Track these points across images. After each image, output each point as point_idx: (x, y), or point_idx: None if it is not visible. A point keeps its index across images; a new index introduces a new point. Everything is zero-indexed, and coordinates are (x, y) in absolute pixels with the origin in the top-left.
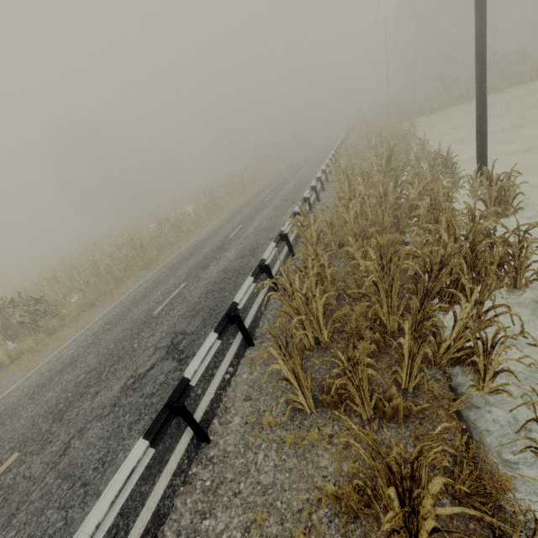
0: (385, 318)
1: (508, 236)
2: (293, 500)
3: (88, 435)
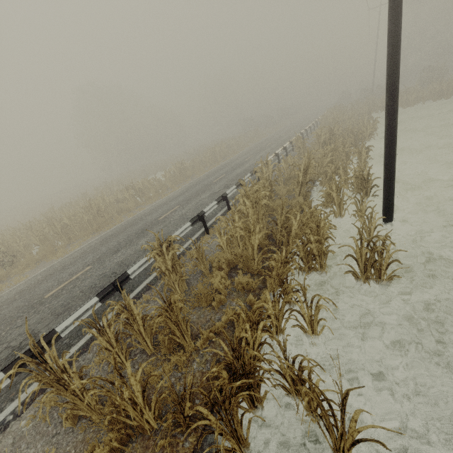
0: (136, 421)
1: (303, 358)
2: None
3: None
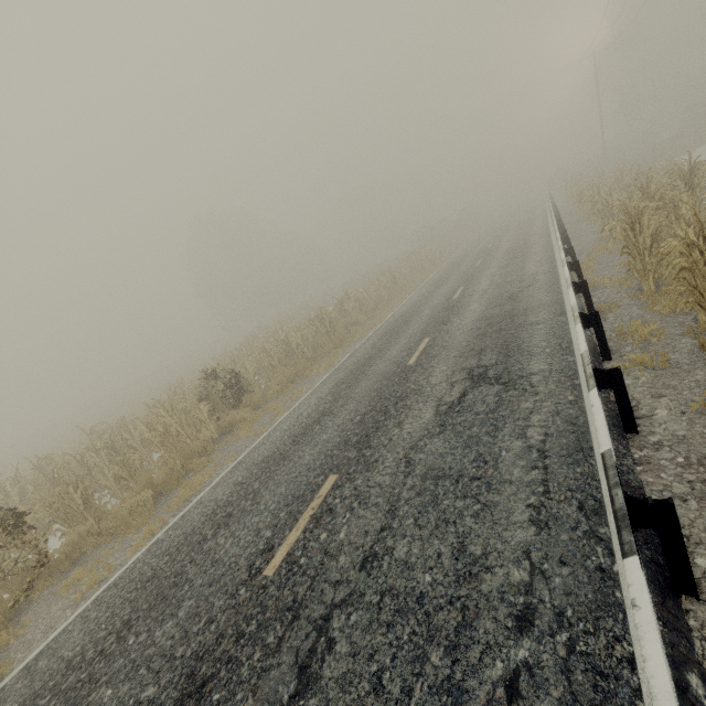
0: None
1: None
2: None
3: (431, 449)
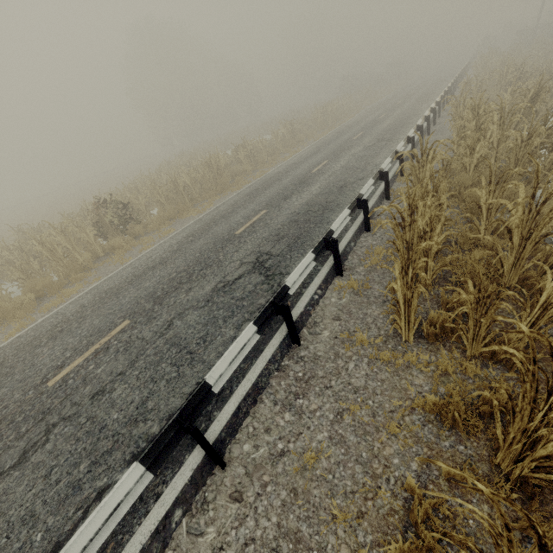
0: (507, 269)
1: None
2: (385, 403)
3: (188, 319)
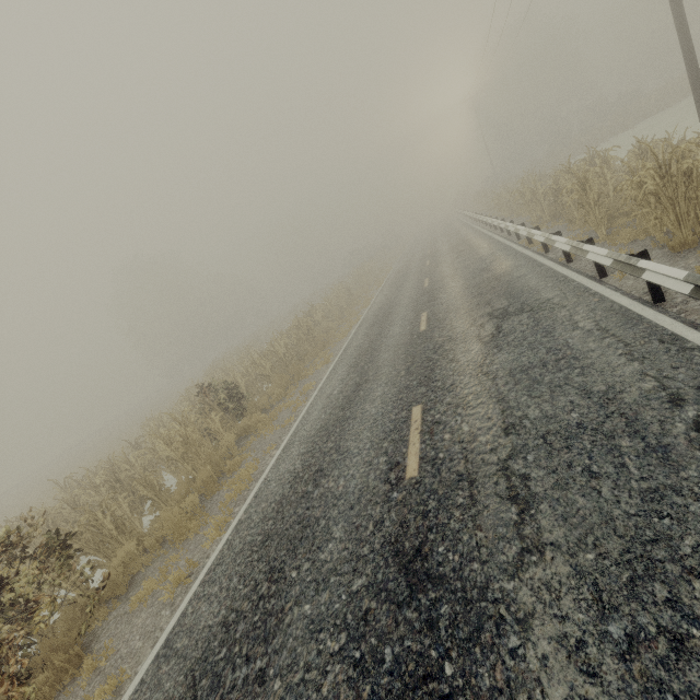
0: None
1: None
2: None
3: (500, 360)
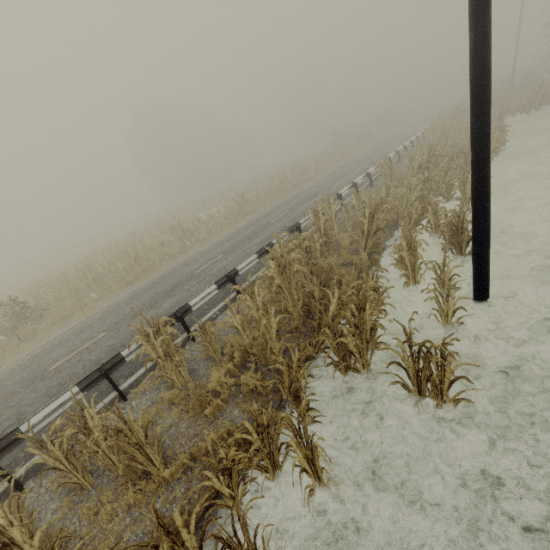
0: None
1: None
2: None
3: None
